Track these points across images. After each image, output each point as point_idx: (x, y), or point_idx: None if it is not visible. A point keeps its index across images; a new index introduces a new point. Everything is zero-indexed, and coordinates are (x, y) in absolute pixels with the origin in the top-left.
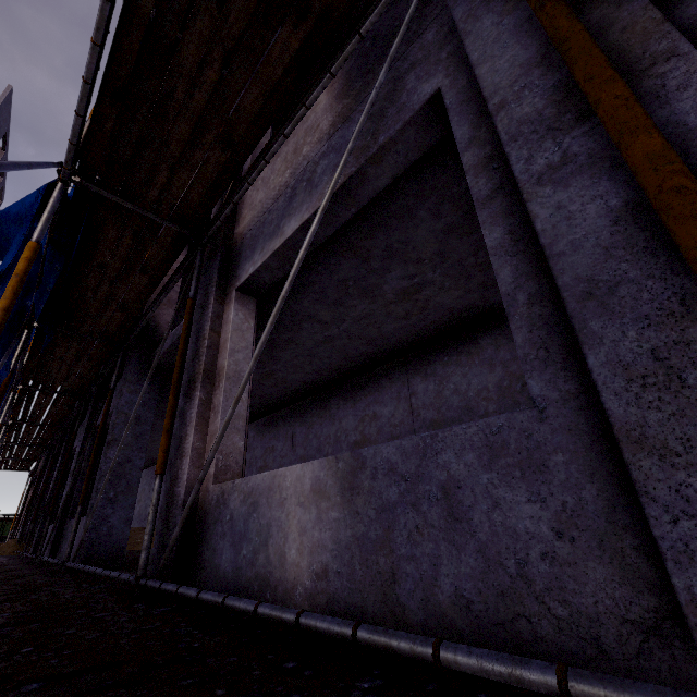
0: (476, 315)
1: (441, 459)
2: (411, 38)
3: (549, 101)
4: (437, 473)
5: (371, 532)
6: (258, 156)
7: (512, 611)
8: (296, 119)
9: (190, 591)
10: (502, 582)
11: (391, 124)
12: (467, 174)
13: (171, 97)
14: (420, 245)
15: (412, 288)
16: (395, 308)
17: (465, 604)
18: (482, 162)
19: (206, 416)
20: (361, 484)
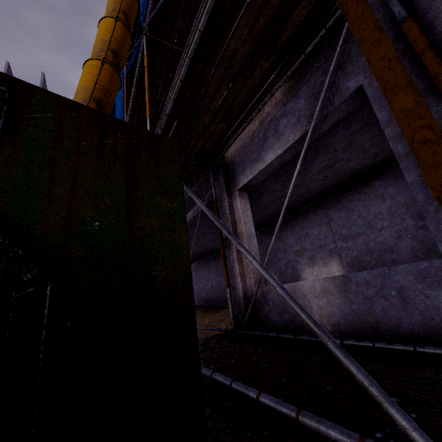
0: (369, 169)
1: (395, 278)
2: (333, 46)
3: (440, 117)
4: (393, 284)
5: (361, 308)
6: (241, 119)
7: (439, 335)
8: (266, 101)
9: (272, 334)
10: (433, 325)
11: (330, 103)
12: (389, 141)
13: (201, 107)
14: (336, 143)
15: (329, 164)
16: (318, 176)
17: (416, 333)
18: (398, 135)
19: (240, 257)
20: (350, 288)
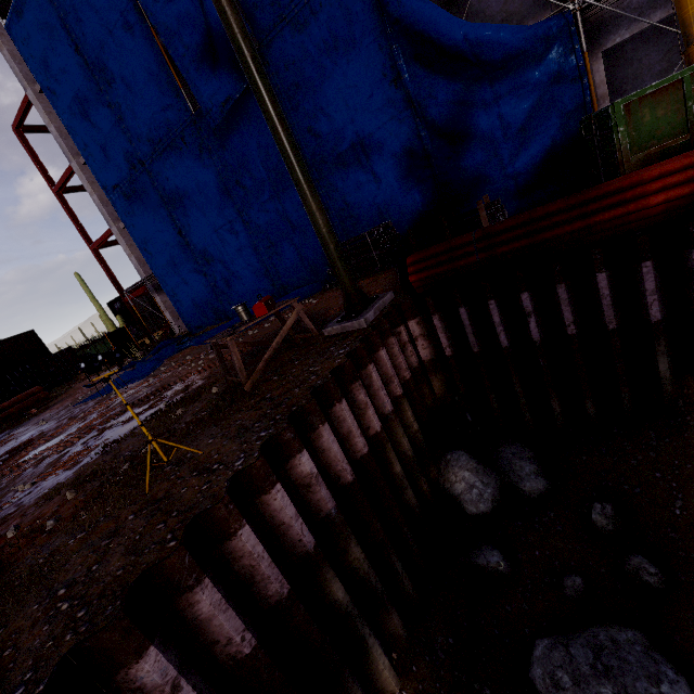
0: None
1: None
2: None
3: None
4: None
5: None
6: None
7: None
8: None
9: None
10: None
11: None
12: None
13: None
14: None
15: None
16: None
17: None
18: None
19: None
20: None
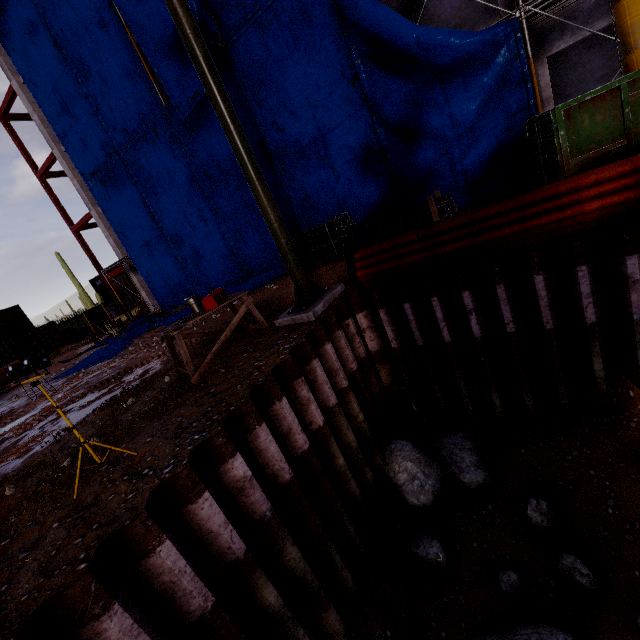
0: None
1: None
2: None
3: None
4: None
5: None
6: None
7: None
8: None
9: None
10: None
11: None
12: None
13: None
14: None
15: None
16: None
17: None
18: None
19: None
20: None
